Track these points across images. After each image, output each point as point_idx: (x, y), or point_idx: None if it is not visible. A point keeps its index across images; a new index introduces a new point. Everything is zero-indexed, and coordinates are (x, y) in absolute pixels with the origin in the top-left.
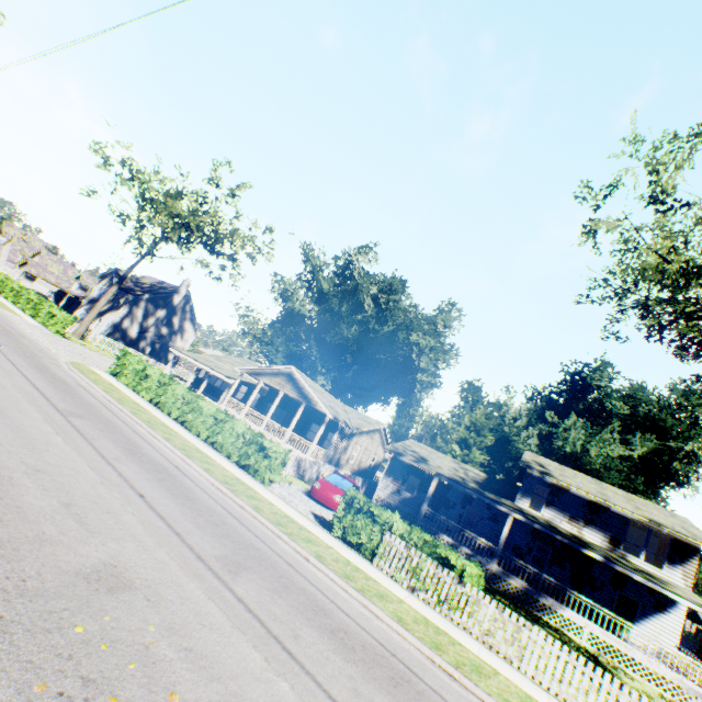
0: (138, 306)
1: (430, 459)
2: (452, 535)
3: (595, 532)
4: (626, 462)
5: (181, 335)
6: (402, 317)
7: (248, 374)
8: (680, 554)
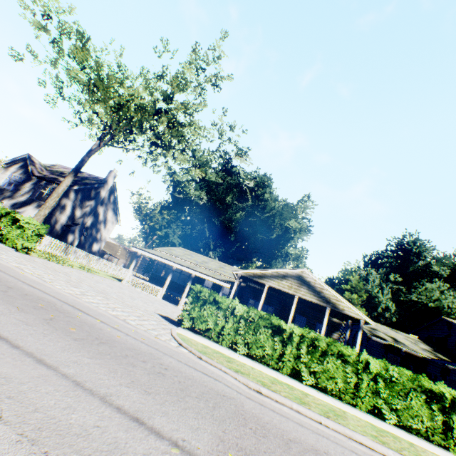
0: (67, 197)
1: (389, 334)
2: None
3: None
4: None
5: (104, 224)
6: (276, 206)
7: (244, 276)
8: None
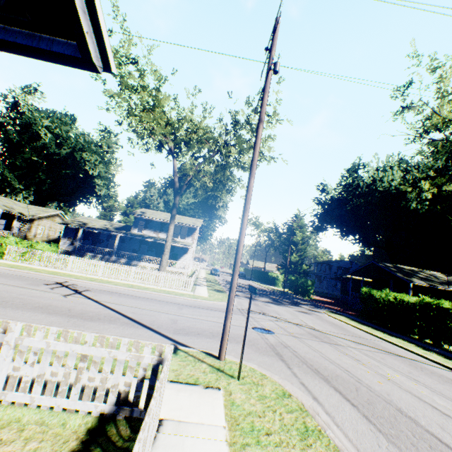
0: None
1: (90, 223)
2: (105, 255)
3: (163, 234)
4: (195, 205)
5: None
6: (75, 142)
7: None
8: (191, 232)
